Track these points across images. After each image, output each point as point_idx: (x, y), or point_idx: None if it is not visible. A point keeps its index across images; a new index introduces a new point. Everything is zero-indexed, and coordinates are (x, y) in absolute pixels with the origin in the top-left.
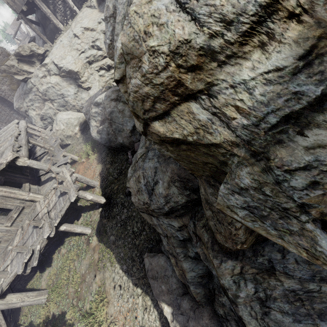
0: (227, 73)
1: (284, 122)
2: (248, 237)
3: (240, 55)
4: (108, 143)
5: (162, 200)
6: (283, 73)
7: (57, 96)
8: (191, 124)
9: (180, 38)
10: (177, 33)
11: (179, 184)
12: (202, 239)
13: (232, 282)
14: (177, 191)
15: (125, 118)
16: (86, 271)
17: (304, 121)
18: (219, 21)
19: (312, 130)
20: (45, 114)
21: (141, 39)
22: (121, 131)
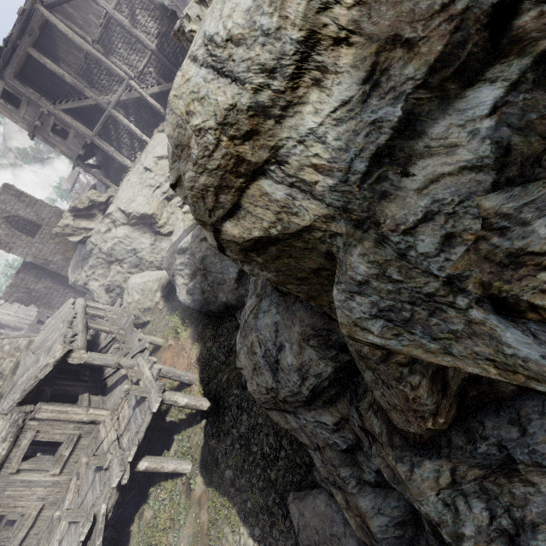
0: (289, 128)
1: (377, 165)
2: (440, 400)
3: (296, 102)
4: (204, 307)
5: (294, 377)
6: (351, 106)
7: (128, 254)
8: (270, 210)
9: (224, 105)
10: (220, 102)
11: (315, 341)
12: (376, 436)
13: (442, 505)
14: (315, 355)
15: (225, 262)
16: None
17: (403, 156)
18: (260, 72)
19: (416, 164)
20: (111, 282)
21: (185, 121)
22: (222, 283)
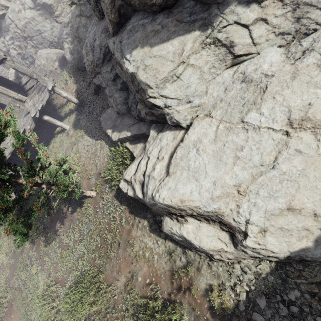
0: None
1: None
2: (112, 9)
3: None
4: (80, 63)
5: (98, 49)
6: None
7: (36, 33)
8: None
9: None
10: None
11: (104, 30)
12: None
13: (113, 44)
14: (104, 36)
15: None
16: (66, 149)
17: None
18: None
19: None
20: (27, 52)
21: None
22: None
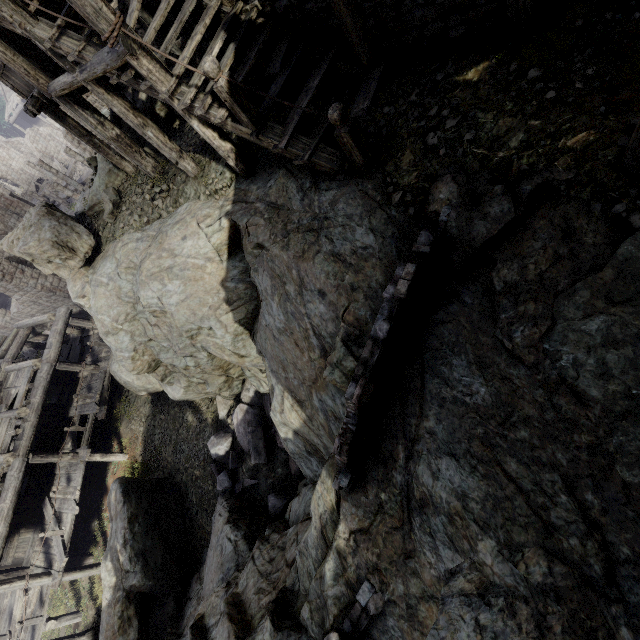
0: None
1: None
2: None
3: None
4: None
5: None
6: None
7: None
8: None
9: None
10: None
11: None
12: None
13: None
14: None
15: None
16: None
17: None
18: None
19: None
20: None
21: None
22: None
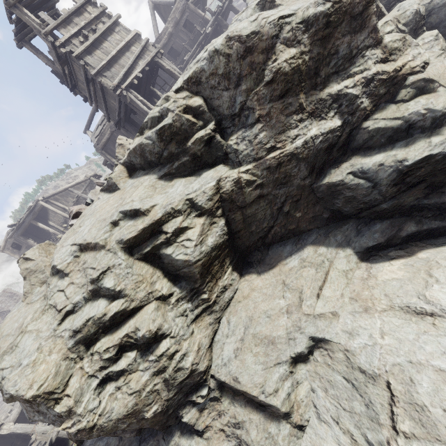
0: None
1: None
2: None
3: None
4: None
5: None
6: None
7: None
8: None
9: None
10: None
11: None
12: None
13: None
14: None
15: None
16: None
17: None
18: None
19: None
20: None
21: None
22: None
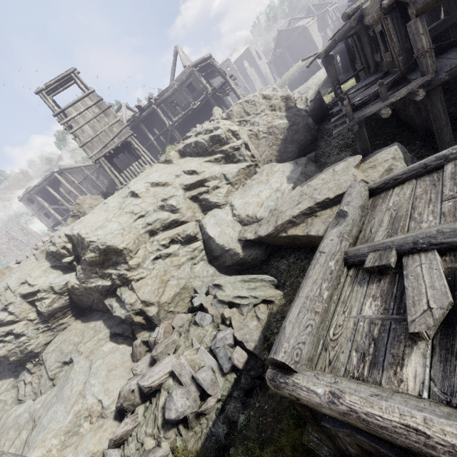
0: None
1: None
2: None
3: None
4: None
5: None
6: None
7: None
8: None
9: None
10: None
11: None
12: None
13: None
14: None
15: None
16: None
17: None
18: None
19: None
20: None
21: None
22: None
